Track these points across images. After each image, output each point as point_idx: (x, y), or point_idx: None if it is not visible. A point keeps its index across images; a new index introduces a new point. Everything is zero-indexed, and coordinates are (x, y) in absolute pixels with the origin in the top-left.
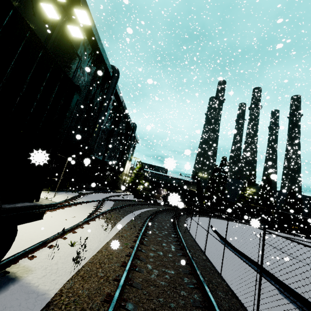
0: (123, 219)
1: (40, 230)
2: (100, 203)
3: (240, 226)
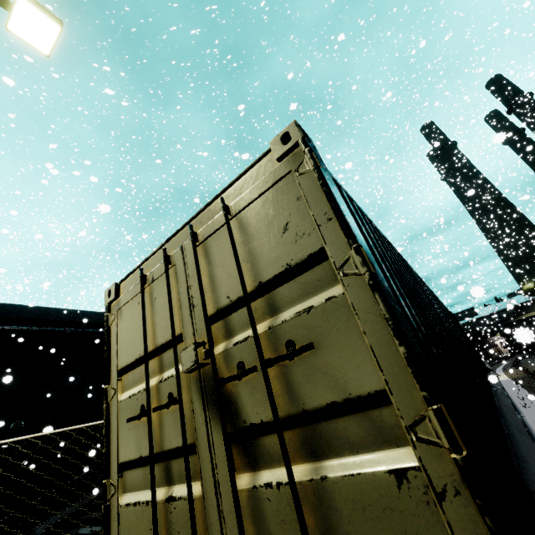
0: (497, 373)
1: None
2: None
3: None
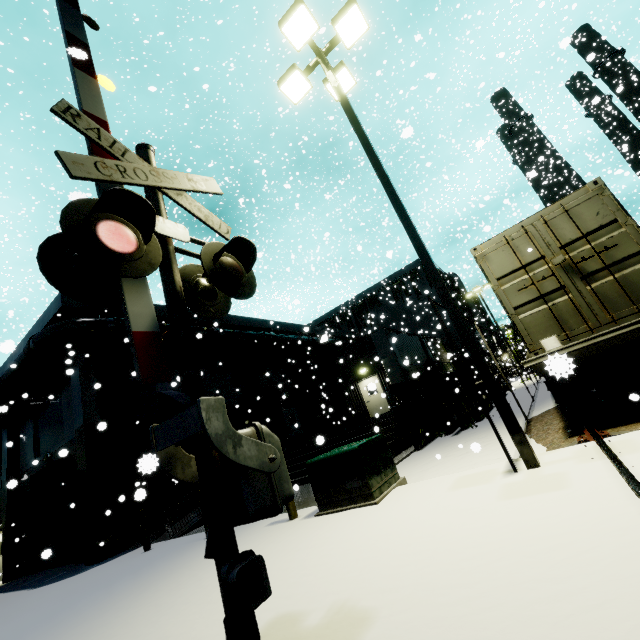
0: None
1: None
2: None
3: None
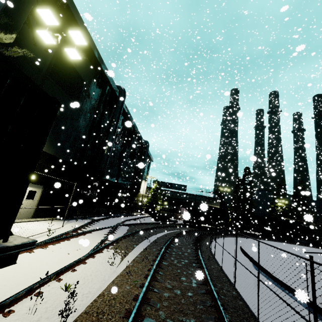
0: (136, 248)
1: (33, 270)
2: (112, 230)
3: (275, 245)
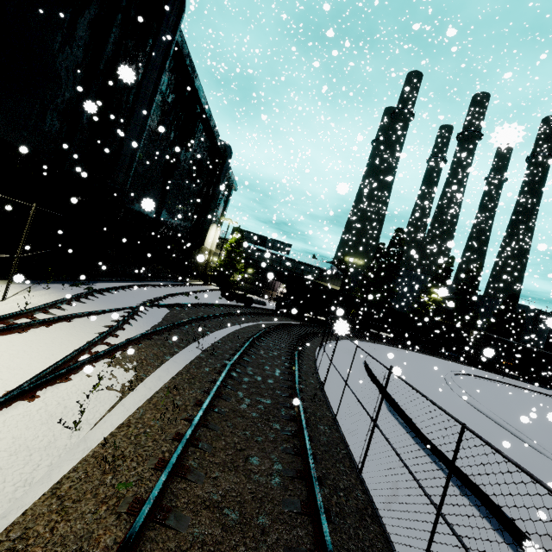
0: (169, 362)
1: None
2: (124, 318)
3: (415, 360)
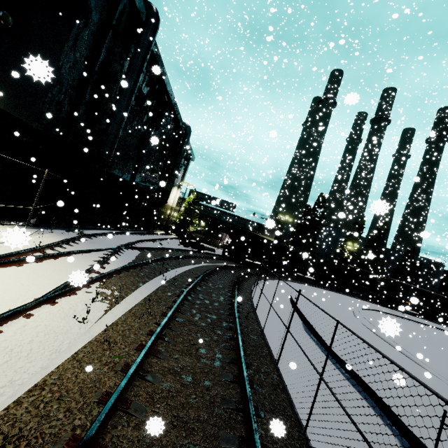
0: (142, 288)
1: None
2: (108, 255)
3: (331, 297)
